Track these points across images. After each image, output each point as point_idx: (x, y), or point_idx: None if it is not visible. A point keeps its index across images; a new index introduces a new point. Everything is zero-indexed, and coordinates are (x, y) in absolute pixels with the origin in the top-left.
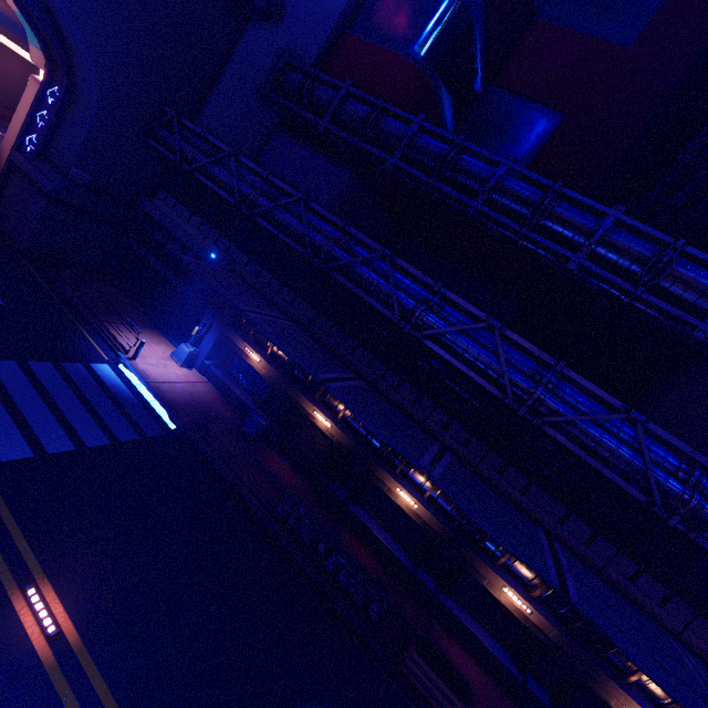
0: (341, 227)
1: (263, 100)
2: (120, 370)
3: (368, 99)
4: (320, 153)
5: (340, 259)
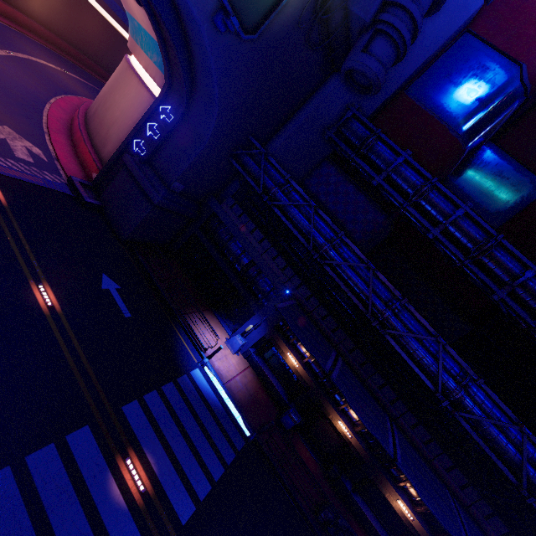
0: (402, 303)
1: (326, 139)
2: (205, 372)
3: (424, 173)
4: (362, 193)
5: (396, 327)
